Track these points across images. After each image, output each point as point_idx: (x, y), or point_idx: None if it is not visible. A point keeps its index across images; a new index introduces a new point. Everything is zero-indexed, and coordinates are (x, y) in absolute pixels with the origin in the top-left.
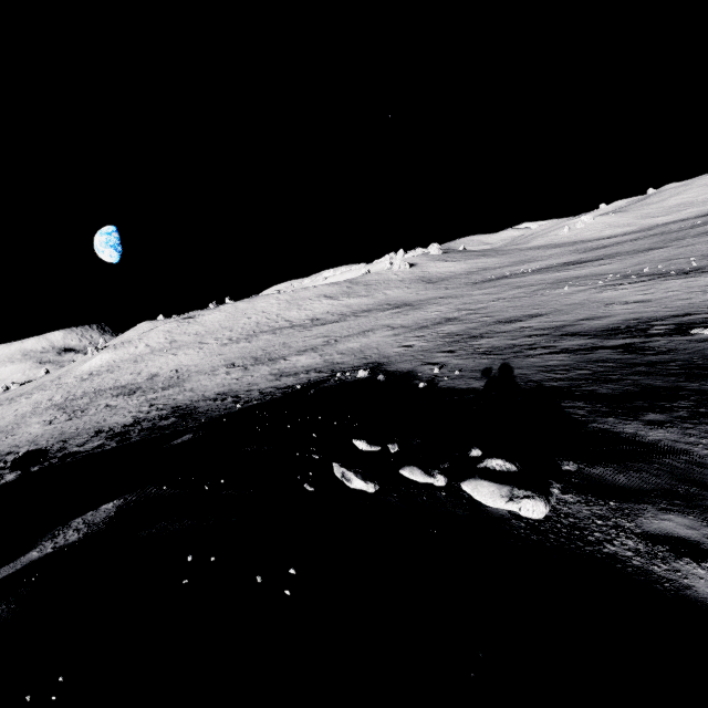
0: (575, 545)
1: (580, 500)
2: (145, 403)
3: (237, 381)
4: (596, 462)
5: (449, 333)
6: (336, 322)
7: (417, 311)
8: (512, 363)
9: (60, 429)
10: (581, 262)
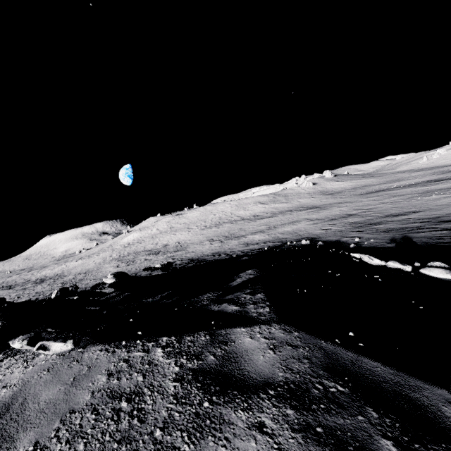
0: None
1: None
2: (168, 258)
3: (219, 247)
4: None
5: (353, 222)
6: (271, 217)
7: (325, 210)
8: (409, 235)
9: (126, 269)
10: (441, 180)
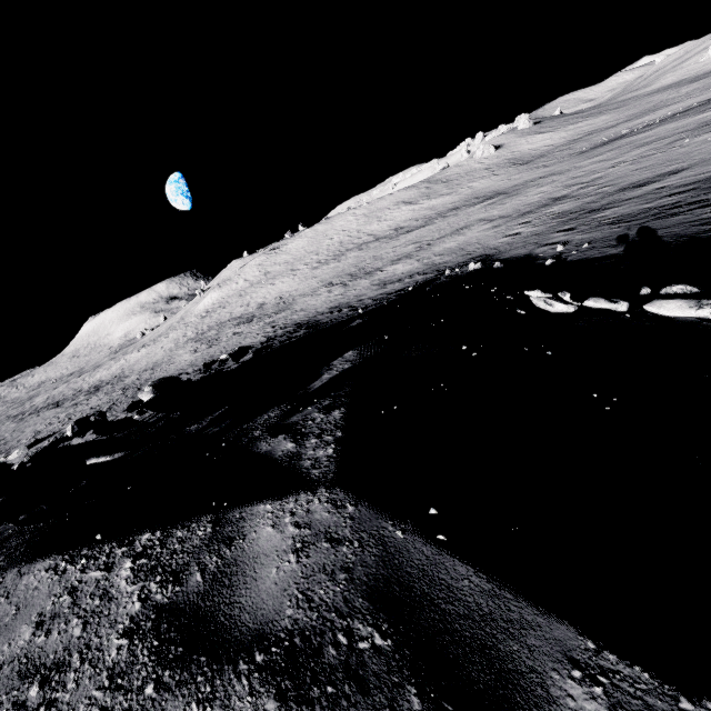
0: None
1: None
2: (266, 326)
3: (342, 296)
4: None
5: (561, 213)
6: (423, 227)
7: (515, 198)
8: (653, 225)
9: (207, 354)
10: None
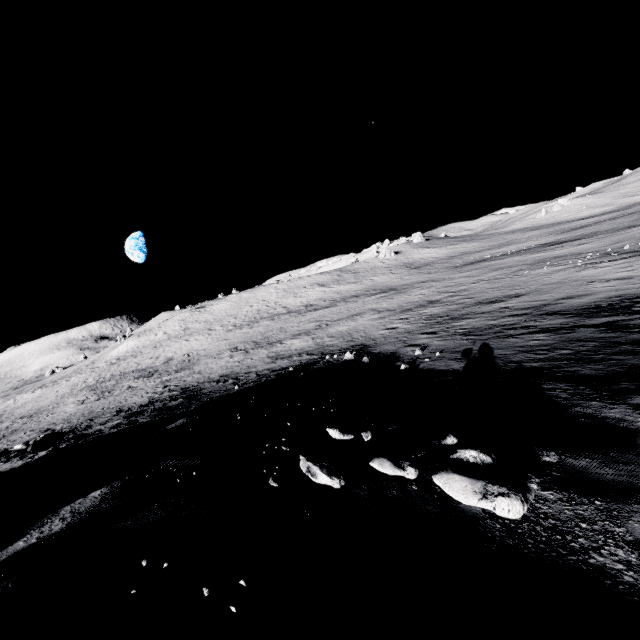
0: (557, 553)
1: (561, 498)
2: (160, 384)
3: (238, 363)
4: (580, 453)
5: (431, 315)
6: (328, 307)
7: (401, 295)
8: (492, 343)
9: (89, 408)
10: (559, 243)
